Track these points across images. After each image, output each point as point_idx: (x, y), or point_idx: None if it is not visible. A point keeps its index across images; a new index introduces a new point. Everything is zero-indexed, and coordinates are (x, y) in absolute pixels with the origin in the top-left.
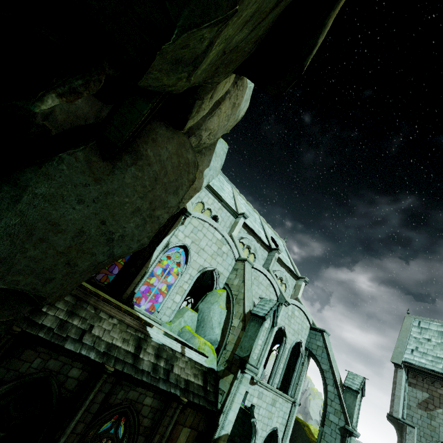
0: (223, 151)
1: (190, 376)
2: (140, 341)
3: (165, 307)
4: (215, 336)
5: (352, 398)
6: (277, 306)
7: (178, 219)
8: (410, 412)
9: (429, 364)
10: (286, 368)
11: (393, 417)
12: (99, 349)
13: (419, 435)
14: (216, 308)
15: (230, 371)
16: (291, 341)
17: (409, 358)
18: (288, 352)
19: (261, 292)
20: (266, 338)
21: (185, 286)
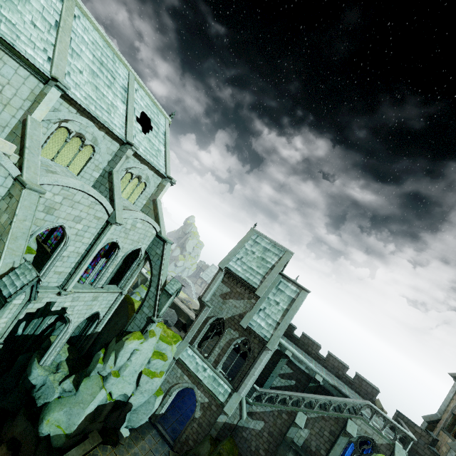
0: None
1: None
2: None
3: None
4: None
5: (166, 299)
6: (37, 281)
7: None
8: (213, 298)
9: (241, 272)
10: (125, 264)
11: (201, 300)
12: None
13: (212, 311)
14: None
15: None
16: (127, 250)
17: (231, 266)
18: (121, 260)
19: (80, 212)
20: (17, 314)
21: None
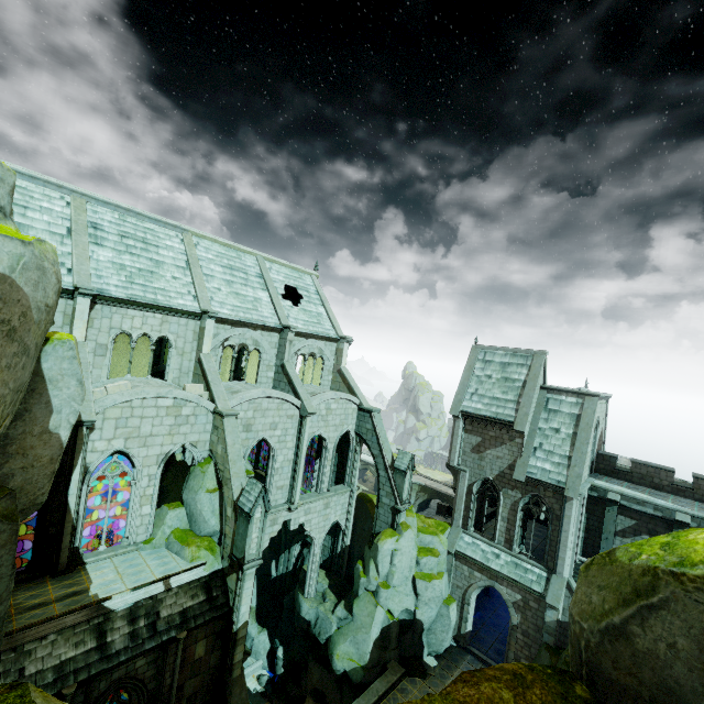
0: (67, 360)
1: (187, 602)
2: (101, 626)
3: (133, 530)
4: (212, 528)
5: (401, 478)
6: (265, 491)
7: (77, 438)
8: (465, 458)
9: (484, 409)
10: (341, 457)
11: (450, 466)
12: (46, 682)
13: (471, 475)
14: (203, 497)
15: (233, 569)
16: (335, 438)
17: (467, 406)
18: (334, 452)
19: (272, 418)
20: (262, 527)
21: (148, 491)
